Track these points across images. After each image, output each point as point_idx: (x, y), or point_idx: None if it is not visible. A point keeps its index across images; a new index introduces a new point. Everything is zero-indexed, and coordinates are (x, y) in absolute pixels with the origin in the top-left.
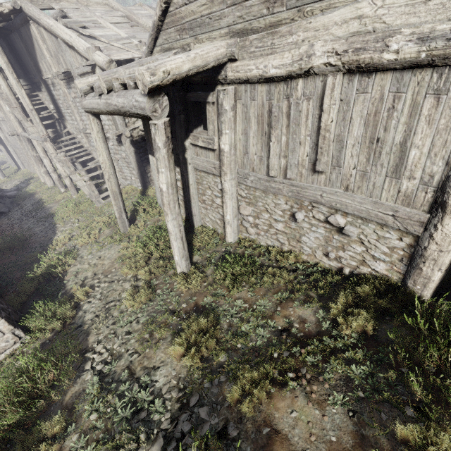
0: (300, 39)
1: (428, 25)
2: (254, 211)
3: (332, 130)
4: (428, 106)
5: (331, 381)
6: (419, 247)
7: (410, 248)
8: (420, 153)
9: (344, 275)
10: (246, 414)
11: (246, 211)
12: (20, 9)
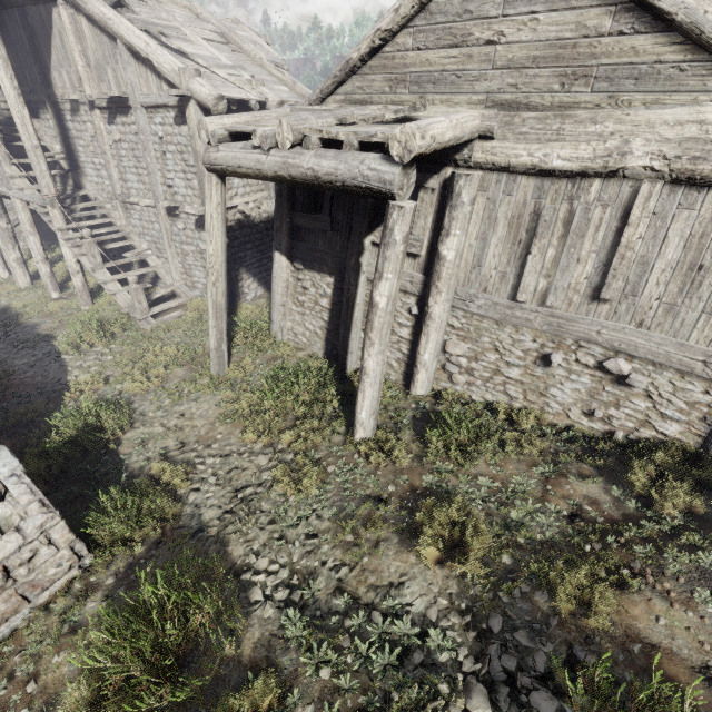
0: (608, 131)
1: None
2: (472, 349)
3: (637, 249)
4: None
5: (683, 574)
6: None
7: None
8: None
9: (614, 442)
10: (593, 631)
11: (459, 349)
12: None
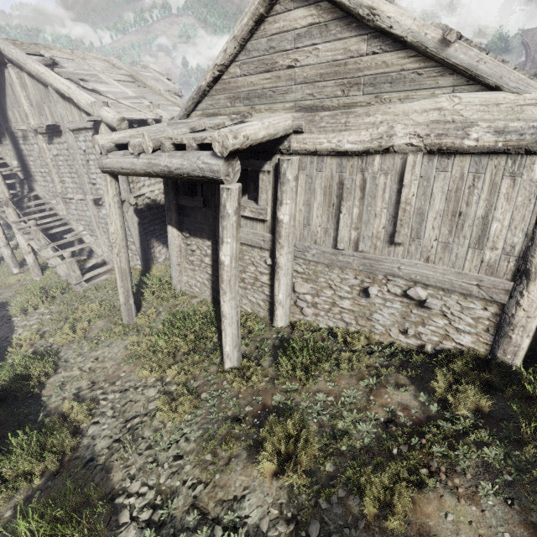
0: (378, 120)
1: (501, 122)
2: (314, 288)
3: (413, 204)
4: (506, 185)
5: (470, 470)
6: (506, 315)
7: (496, 317)
8: (501, 226)
9: (425, 353)
10: (393, 531)
11: (304, 289)
12: None
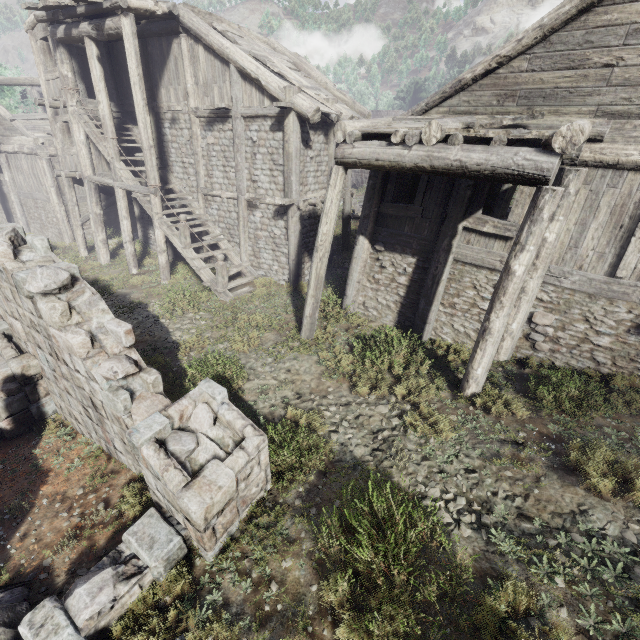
0: None
1: None
2: (560, 320)
3: None
4: None
5: None
6: None
7: None
8: None
9: None
10: None
11: (547, 320)
12: (175, 16)
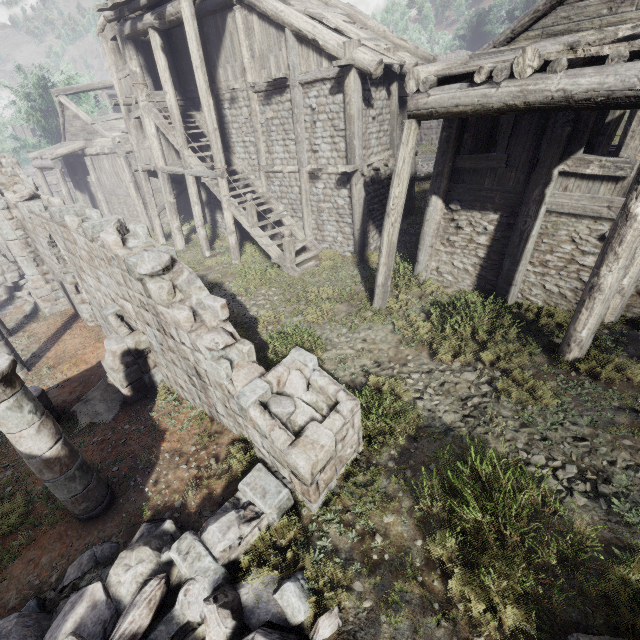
0: None
1: None
2: None
3: None
4: None
5: None
6: None
7: None
8: None
9: None
10: None
11: None
12: None
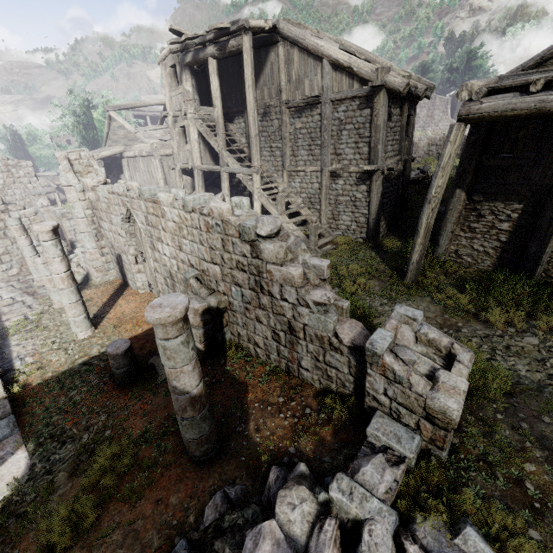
0: None
1: None
2: None
3: None
4: None
5: None
6: None
7: None
8: None
9: None
10: None
11: None
12: (275, 29)
